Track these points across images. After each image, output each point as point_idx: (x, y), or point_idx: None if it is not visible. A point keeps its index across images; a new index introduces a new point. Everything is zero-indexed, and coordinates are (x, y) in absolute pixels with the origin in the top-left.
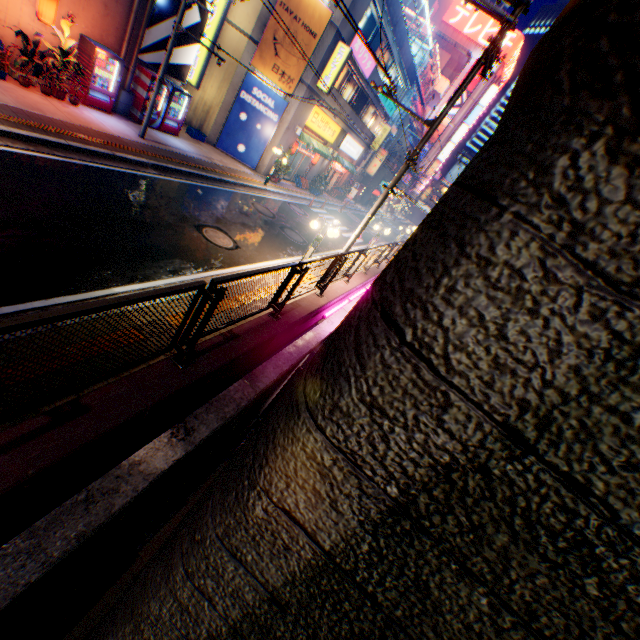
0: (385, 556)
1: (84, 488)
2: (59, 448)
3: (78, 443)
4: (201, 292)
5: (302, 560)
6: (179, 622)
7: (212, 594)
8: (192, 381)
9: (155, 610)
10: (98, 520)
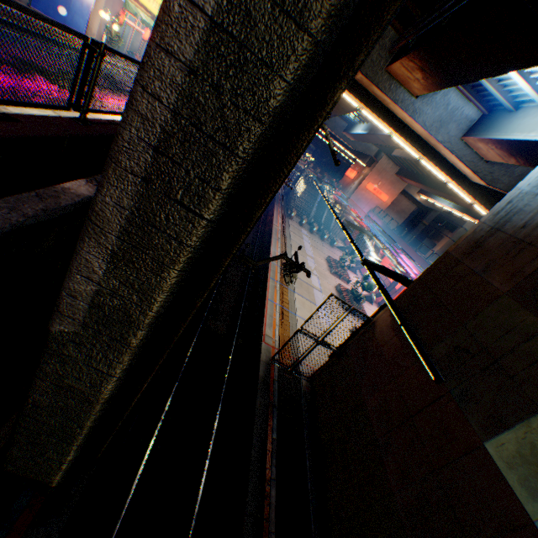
0: (233, 5)
1: (33, 191)
2: (10, 132)
3: (23, 134)
4: (86, 46)
5: (201, 33)
6: (143, 135)
7: (160, 95)
8: (94, 135)
9: (127, 138)
10: (53, 207)
